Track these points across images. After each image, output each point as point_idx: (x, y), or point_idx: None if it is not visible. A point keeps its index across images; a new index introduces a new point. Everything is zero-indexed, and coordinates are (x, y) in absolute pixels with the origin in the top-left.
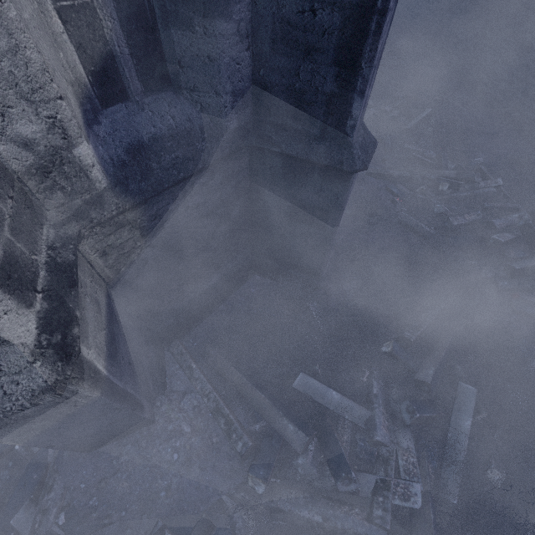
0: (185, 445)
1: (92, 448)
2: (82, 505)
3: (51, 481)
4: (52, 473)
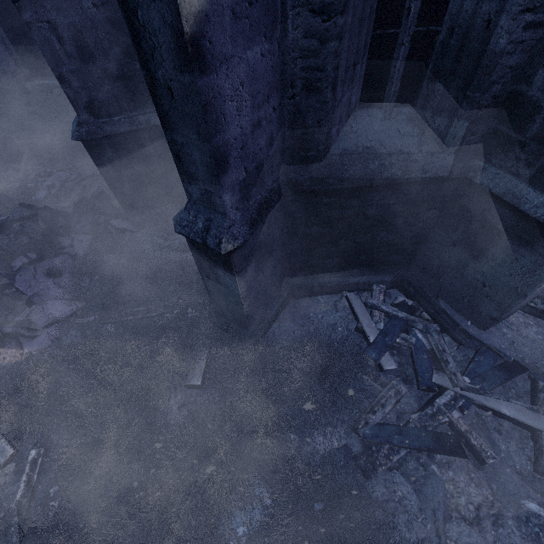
0: (539, 332)
1: (492, 326)
2: (514, 356)
3: (444, 357)
4: (441, 353)
